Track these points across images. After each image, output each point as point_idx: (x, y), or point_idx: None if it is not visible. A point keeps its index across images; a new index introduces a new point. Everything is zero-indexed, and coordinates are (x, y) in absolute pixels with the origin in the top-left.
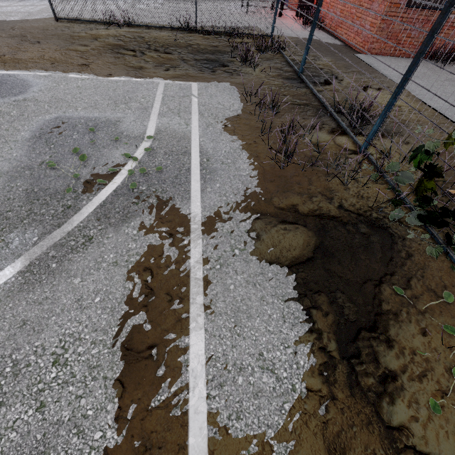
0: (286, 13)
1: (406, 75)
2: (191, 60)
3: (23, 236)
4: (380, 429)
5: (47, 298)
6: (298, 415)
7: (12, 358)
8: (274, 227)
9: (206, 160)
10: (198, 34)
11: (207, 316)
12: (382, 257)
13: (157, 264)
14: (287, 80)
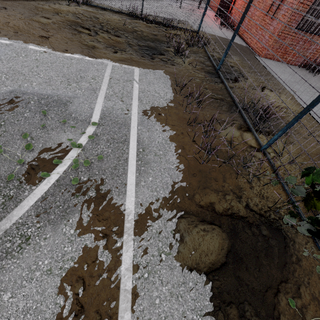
0: (208, 12)
1: (309, 106)
2: (135, 45)
3: None
4: None
5: None
6: None
7: None
8: (195, 227)
9: (142, 150)
10: (142, 22)
11: None
12: (278, 262)
13: (90, 272)
14: (208, 74)
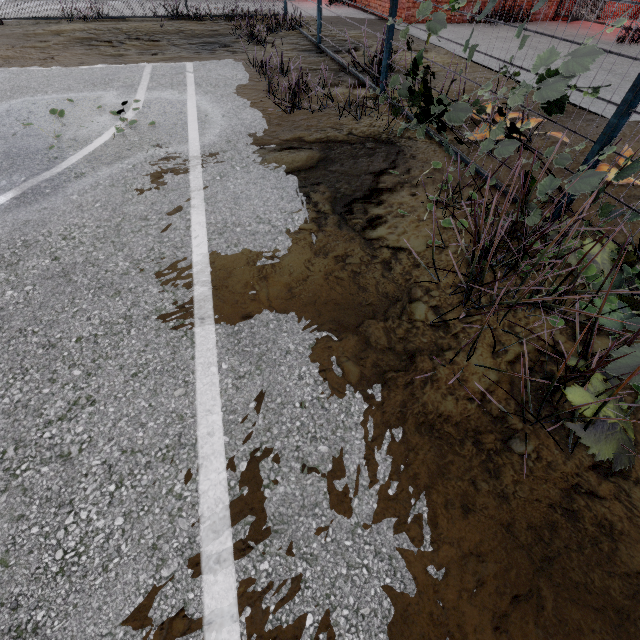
0: None
1: None
2: (184, 44)
3: (10, 179)
4: (362, 241)
5: (47, 208)
6: (290, 241)
7: (21, 239)
8: (278, 151)
9: (205, 116)
10: (192, 20)
11: (208, 204)
12: (386, 160)
13: (156, 182)
14: (304, 52)
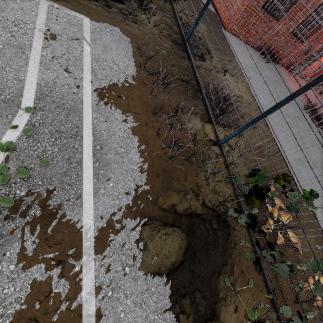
0: None
1: (266, 114)
2: None
3: None
4: None
5: None
6: None
7: None
8: (158, 233)
9: (99, 147)
10: None
11: None
12: (222, 250)
13: (44, 309)
14: (175, 45)
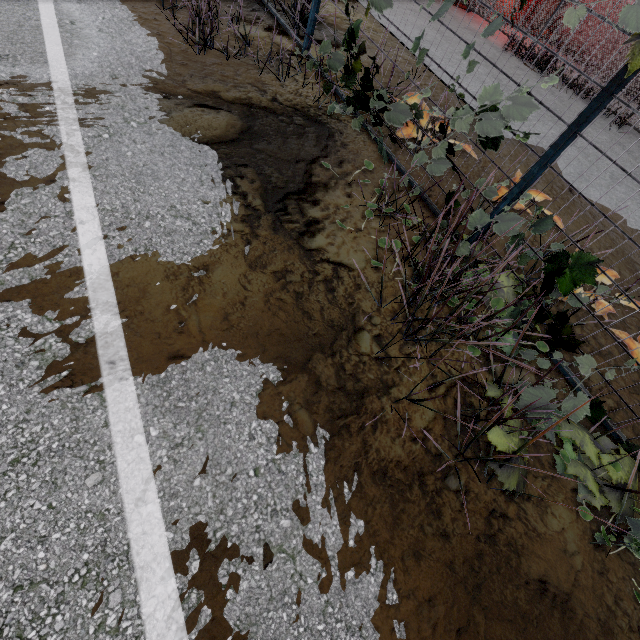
0: None
1: None
2: None
3: None
4: (301, 252)
5: None
6: (219, 247)
7: None
8: (188, 107)
9: (70, 22)
10: None
11: (96, 178)
12: (317, 145)
13: None
14: None
